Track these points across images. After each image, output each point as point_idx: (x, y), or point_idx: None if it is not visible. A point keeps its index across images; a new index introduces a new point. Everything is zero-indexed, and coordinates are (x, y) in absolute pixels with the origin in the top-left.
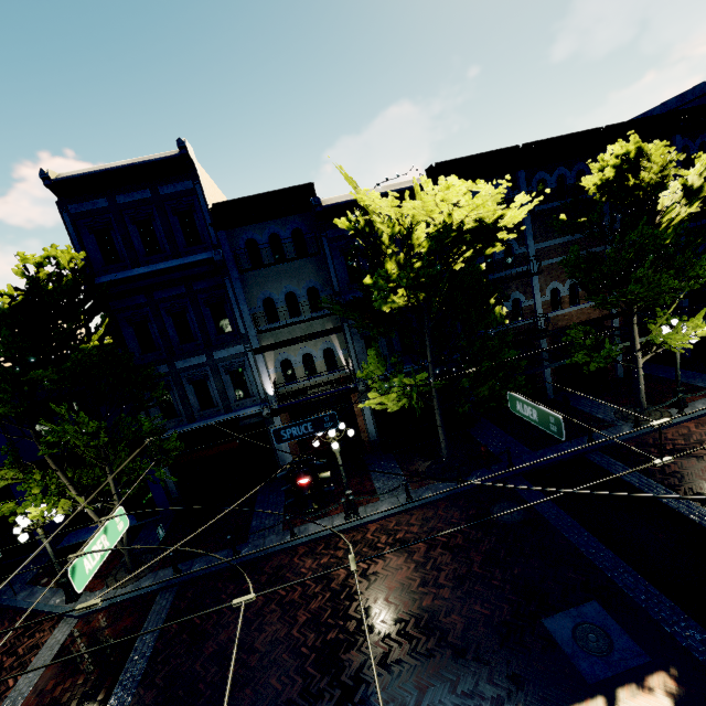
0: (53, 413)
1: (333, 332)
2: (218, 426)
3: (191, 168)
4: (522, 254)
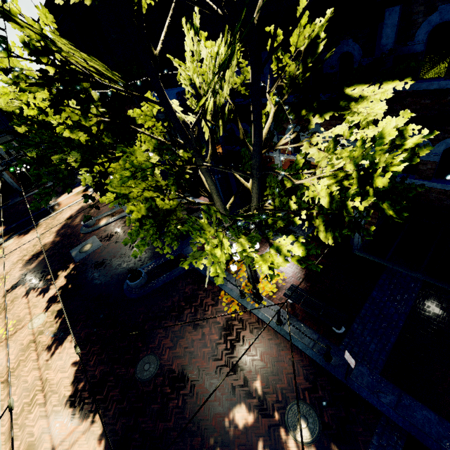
0: None
1: (13, 141)
2: None
3: None
4: None
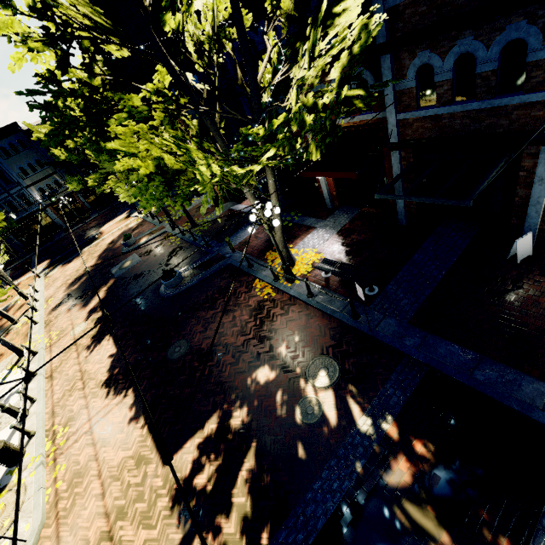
0: None
1: (54, 174)
2: (26, 216)
3: None
4: None
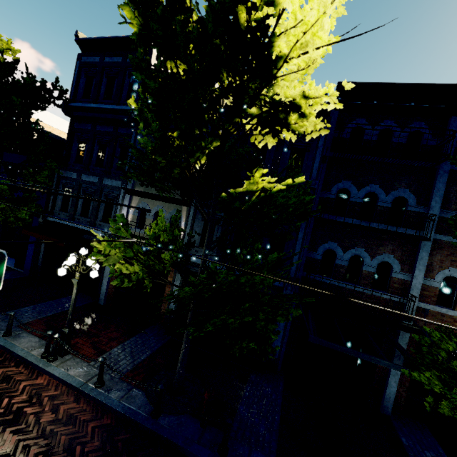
0: (18, 174)
1: (186, 204)
2: (76, 229)
3: (150, 47)
4: (418, 214)
